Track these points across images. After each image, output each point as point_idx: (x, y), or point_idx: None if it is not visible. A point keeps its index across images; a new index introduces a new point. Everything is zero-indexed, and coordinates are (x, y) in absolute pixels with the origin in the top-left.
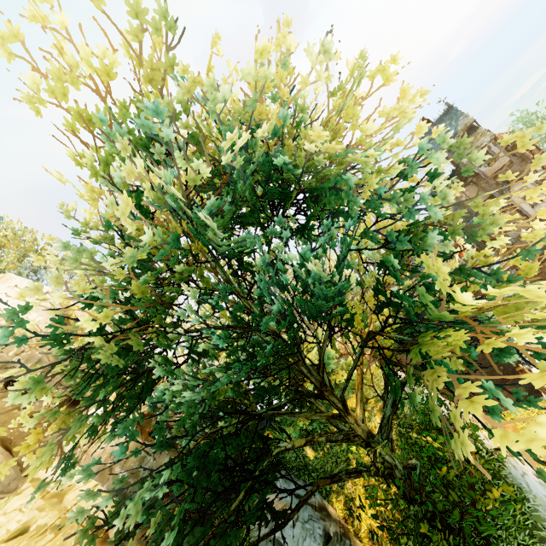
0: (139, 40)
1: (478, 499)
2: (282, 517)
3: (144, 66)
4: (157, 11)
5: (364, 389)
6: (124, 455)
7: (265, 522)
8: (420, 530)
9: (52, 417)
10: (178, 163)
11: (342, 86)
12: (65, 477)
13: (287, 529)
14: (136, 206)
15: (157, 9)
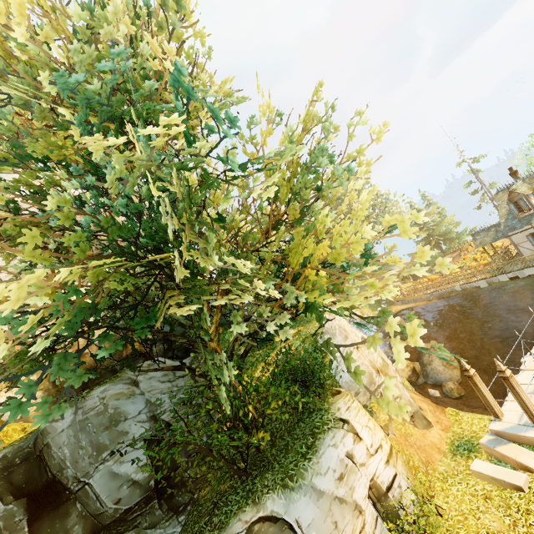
0: None
1: (278, 437)
2: (133, 369)
3: None
4: None
5: (305, 326)
6: None
7: (122, 367)
8: (211, 426)
9: None
10: None
11: None
12: None
13: (155, 381)
14: None
15: None
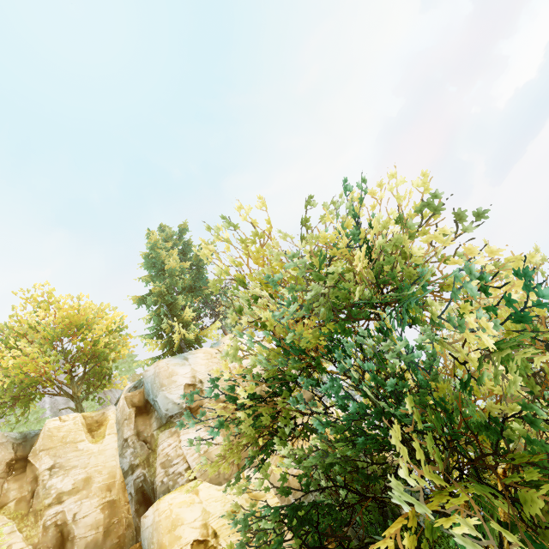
0: (247, 250)
1: None
2: None
3: (252, 259)
4: (252, 235)
5: None
6: (260, 487)
7: None
8: None
9: (228, 447)
10: (284, 295)
11: (399, 216)
12: (229, 487)
13: None
14: (261, 328)
15: (252, 235)
